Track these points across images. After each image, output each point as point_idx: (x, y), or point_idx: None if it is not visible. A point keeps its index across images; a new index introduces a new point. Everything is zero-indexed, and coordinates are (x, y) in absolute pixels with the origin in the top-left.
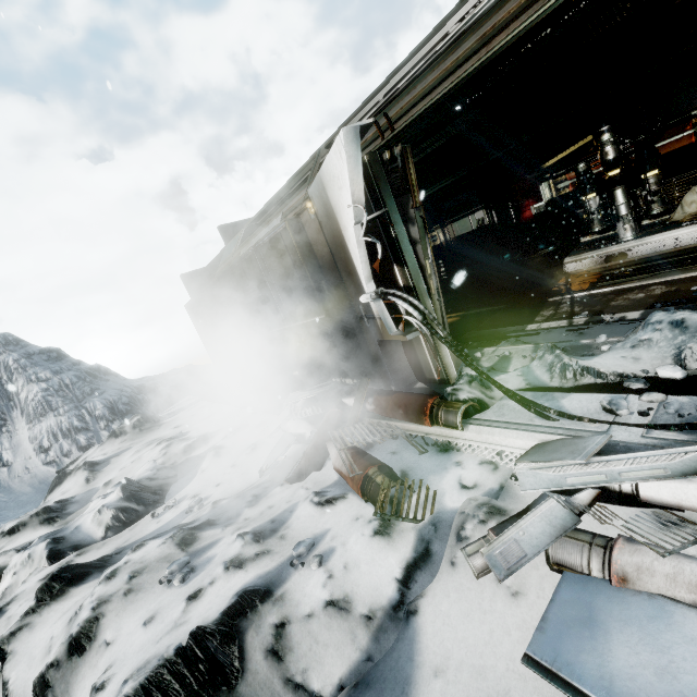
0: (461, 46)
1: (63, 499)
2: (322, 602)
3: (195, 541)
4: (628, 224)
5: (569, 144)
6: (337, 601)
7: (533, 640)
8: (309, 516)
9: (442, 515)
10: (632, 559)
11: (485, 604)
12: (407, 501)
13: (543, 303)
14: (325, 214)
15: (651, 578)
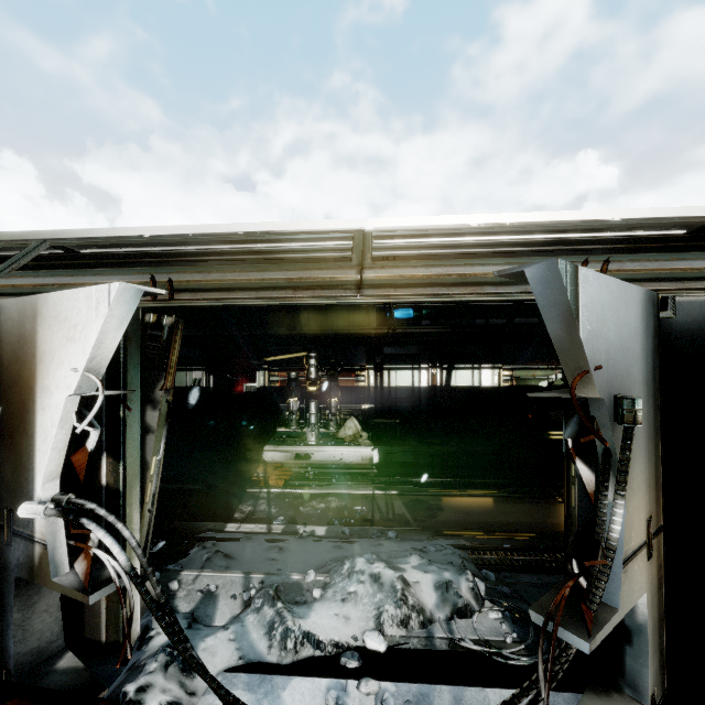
0: (267, 271)
1: None
2: None
3: None
4: (315, 431)
5: (287, 351)
6: None
7: None
8: None
9: None
10: None
11: None
12: None
13: (243, 493)
14: (13, 347)
15: None
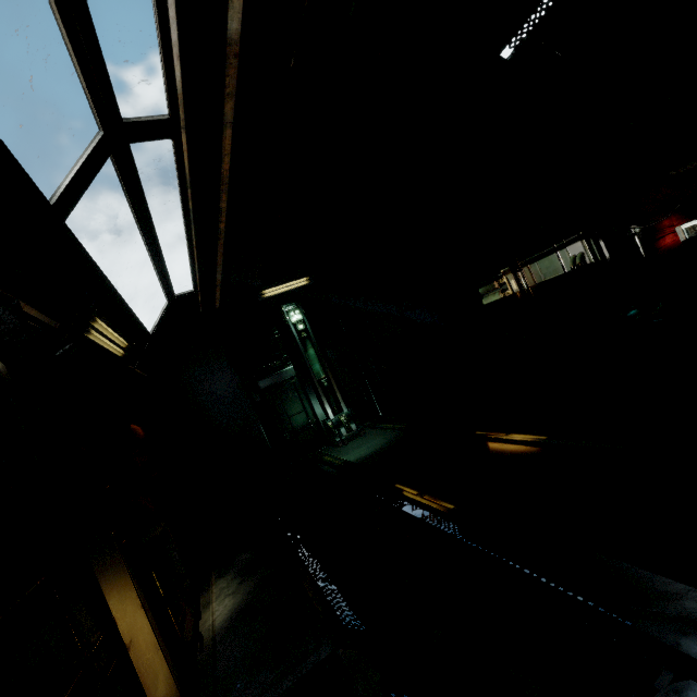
0: None
1: None
2: None
3: None
4: None
5: None
6: None
7: None
8: None
9: None
10: None
11: None
12: None
13: None
14: None
15: None
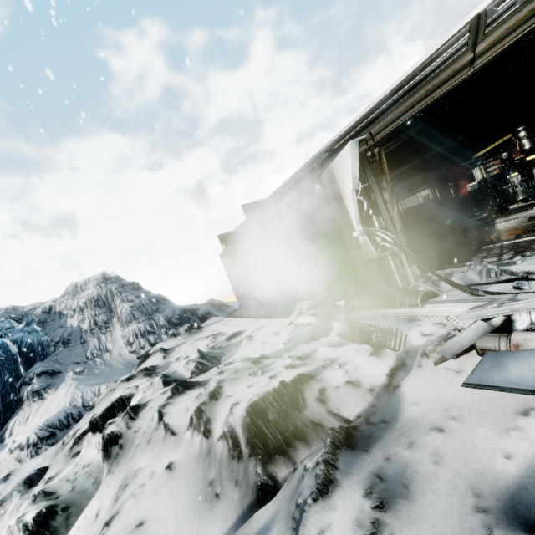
0: (414, 95)
1: (153, 365)
2: (344, 382)
3: (261, 363)
4: None
5: (493, 140)
6: (352, 381)
7: (467, 378)
8: (327, 352)
9: (411, 348)
10: (521, 336)
11: (440, 378)
12: (389, 338)
13: (479, 249)
14: (331, 187)
15: (531, 342)
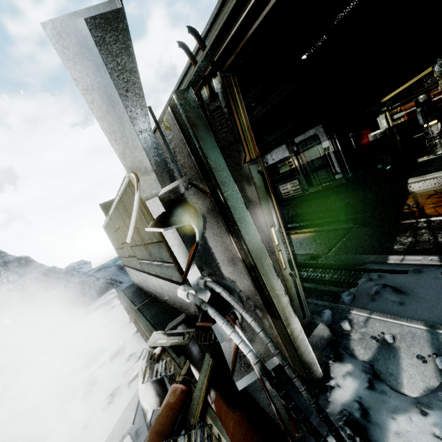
0: None
1: None
2: None
3: None
4: None
5: (405, 79)
6: None
7: None
8: None
9: None
10: None
11: None
12: None
13: (397, 225)
14: None
15: None
